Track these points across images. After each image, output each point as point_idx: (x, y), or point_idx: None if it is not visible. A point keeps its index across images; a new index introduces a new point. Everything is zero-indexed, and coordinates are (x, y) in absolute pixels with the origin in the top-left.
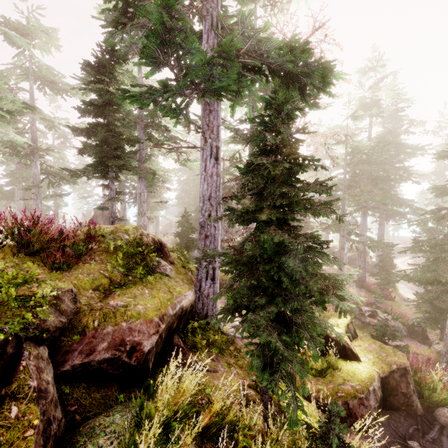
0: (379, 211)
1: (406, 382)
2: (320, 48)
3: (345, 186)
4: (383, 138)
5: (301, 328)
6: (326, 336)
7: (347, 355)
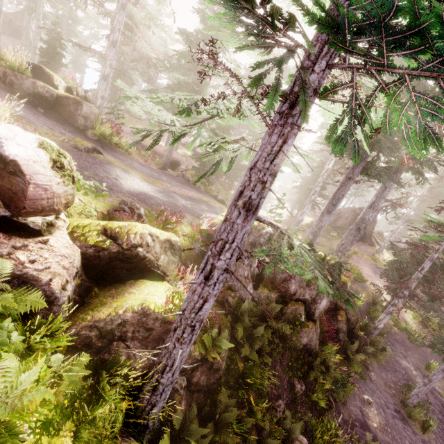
0: None
1: (76, 108)
2: None
3: None
4: None
5: None
6: (42, 69)
7: (49, 83)
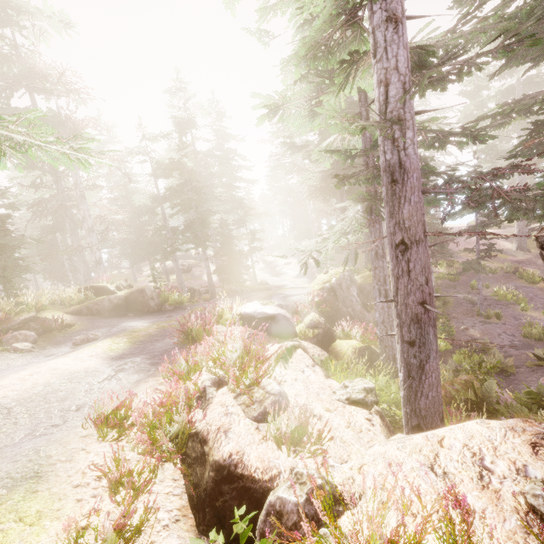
0: (234, 215)
1: (143, 296)
2: (75, 88)
3: (160, 197)
4: (198, 152)
5: (6, 258)
6: (94, 287)
7: (108, 293)
